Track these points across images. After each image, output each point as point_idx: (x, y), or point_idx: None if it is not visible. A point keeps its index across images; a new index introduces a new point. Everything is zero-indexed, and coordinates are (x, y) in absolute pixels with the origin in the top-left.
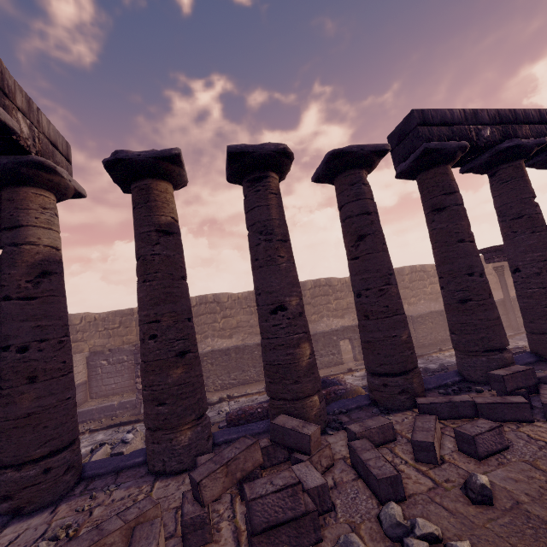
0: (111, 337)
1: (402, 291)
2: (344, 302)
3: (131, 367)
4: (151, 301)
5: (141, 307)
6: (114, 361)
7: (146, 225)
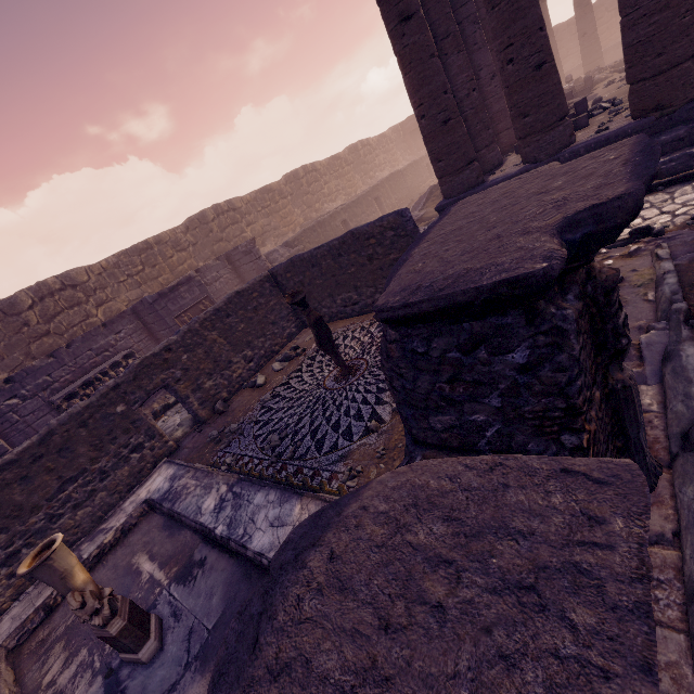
0: (141, 285)
1: (363, 167)
2: (332, 185)
3: (228, 283)
4: (467, 65)
5: (462, 72)
6: (210, 280)
7: (448, 7)
